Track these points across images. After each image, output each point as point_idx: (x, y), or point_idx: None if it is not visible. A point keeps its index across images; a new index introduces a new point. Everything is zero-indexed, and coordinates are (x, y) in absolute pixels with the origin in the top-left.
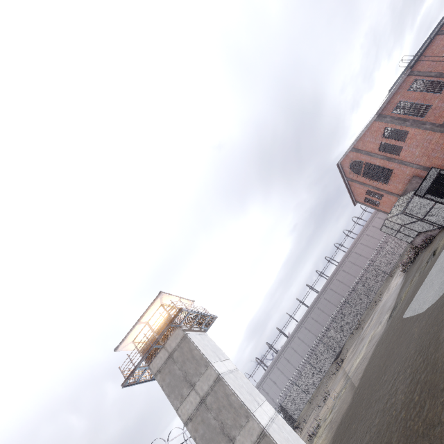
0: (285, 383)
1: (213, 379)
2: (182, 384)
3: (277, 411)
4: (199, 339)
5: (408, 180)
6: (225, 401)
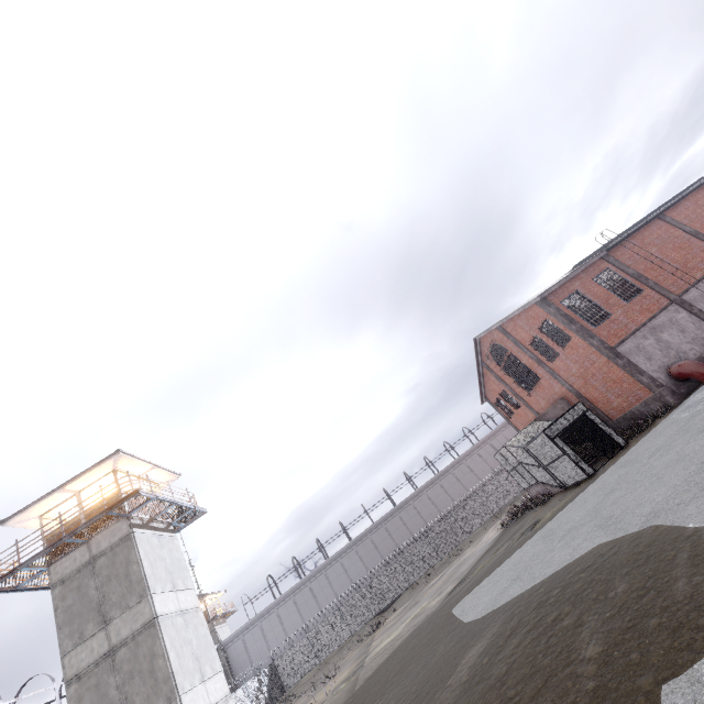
0: (297, 627)
1: (142, 622)
2: (90, 615)
3: (262, 671)
4: (153, 546)
5: (555, 399)
6: (146, 663)
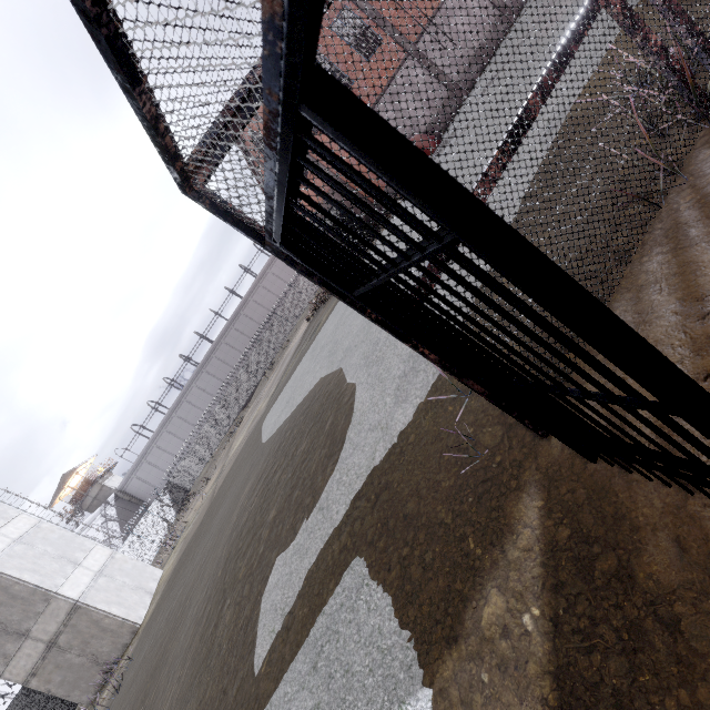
0: (180, 447)
1: None
2: None
3: (160, 494)
4: None
5: (327, 189)
6: (2, 597)
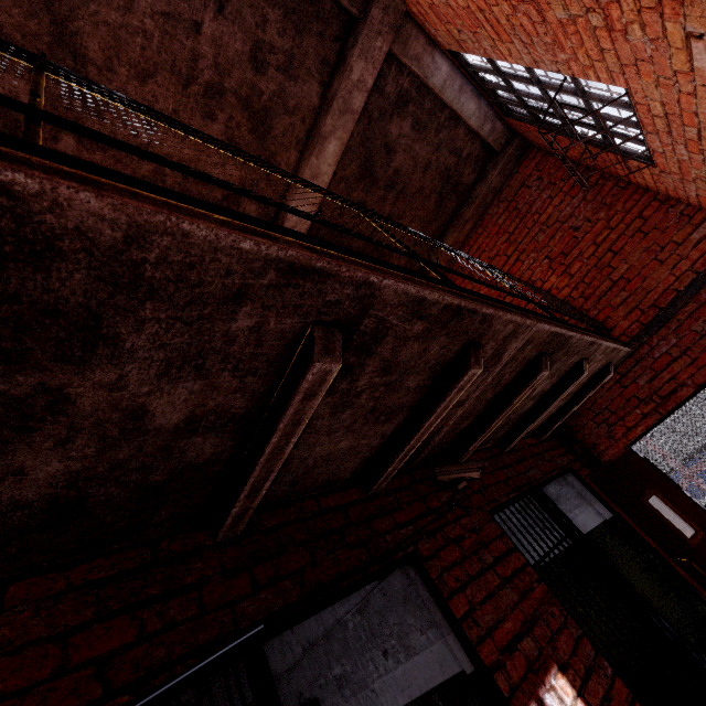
0: None
1: None
2: None
3: None
4: None
5: None
6: None
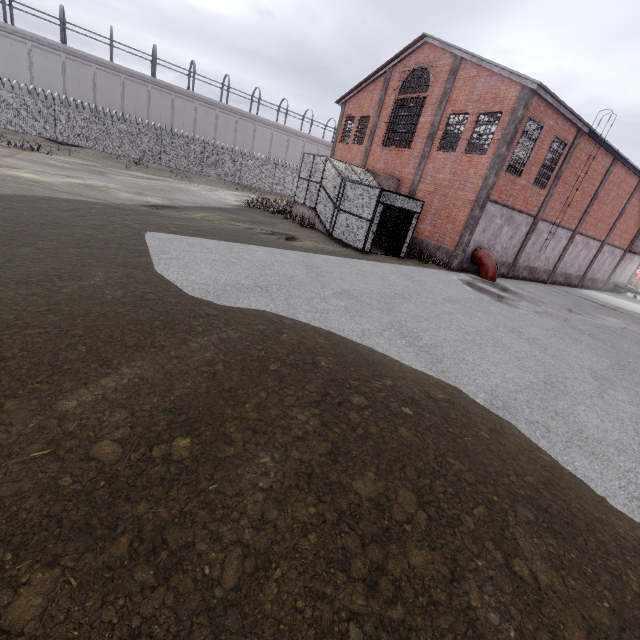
0: None
1: None
2: None
3: None
4: None
5: (392, 174)
6: None
